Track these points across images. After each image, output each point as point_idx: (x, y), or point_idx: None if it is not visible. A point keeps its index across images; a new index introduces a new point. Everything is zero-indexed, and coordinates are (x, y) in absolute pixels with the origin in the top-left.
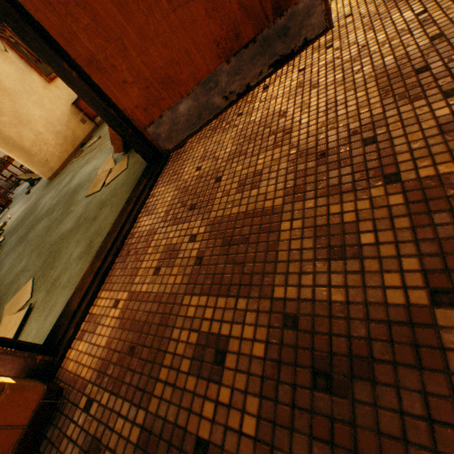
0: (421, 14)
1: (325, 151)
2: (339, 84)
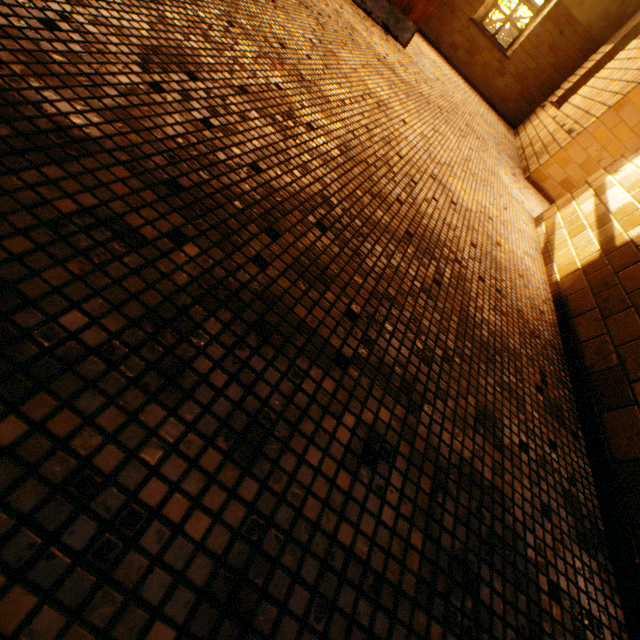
0: (419, 74)
1: (377, 46)
2: (392, 52)
